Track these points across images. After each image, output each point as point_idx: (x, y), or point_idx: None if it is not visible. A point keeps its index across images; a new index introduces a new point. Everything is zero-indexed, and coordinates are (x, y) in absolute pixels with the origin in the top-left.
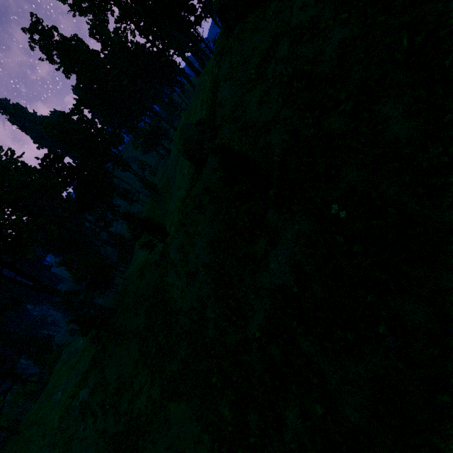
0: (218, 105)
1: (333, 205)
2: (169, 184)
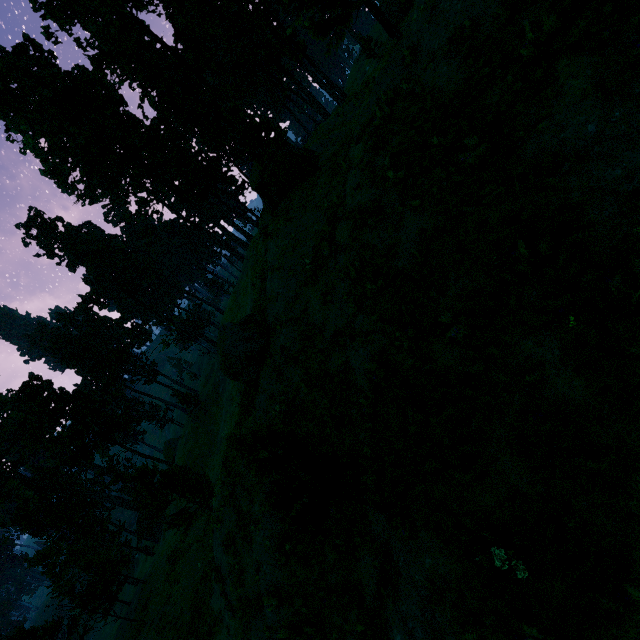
0: (268, 299)
1: (495, 549)
2: (217, 391)
